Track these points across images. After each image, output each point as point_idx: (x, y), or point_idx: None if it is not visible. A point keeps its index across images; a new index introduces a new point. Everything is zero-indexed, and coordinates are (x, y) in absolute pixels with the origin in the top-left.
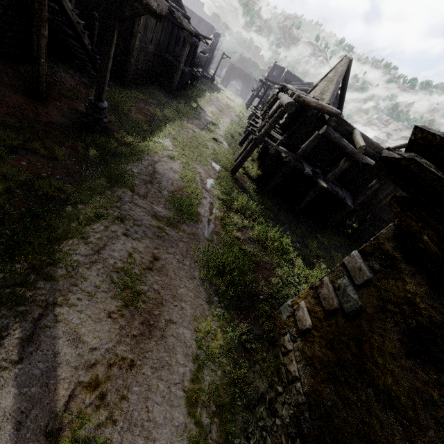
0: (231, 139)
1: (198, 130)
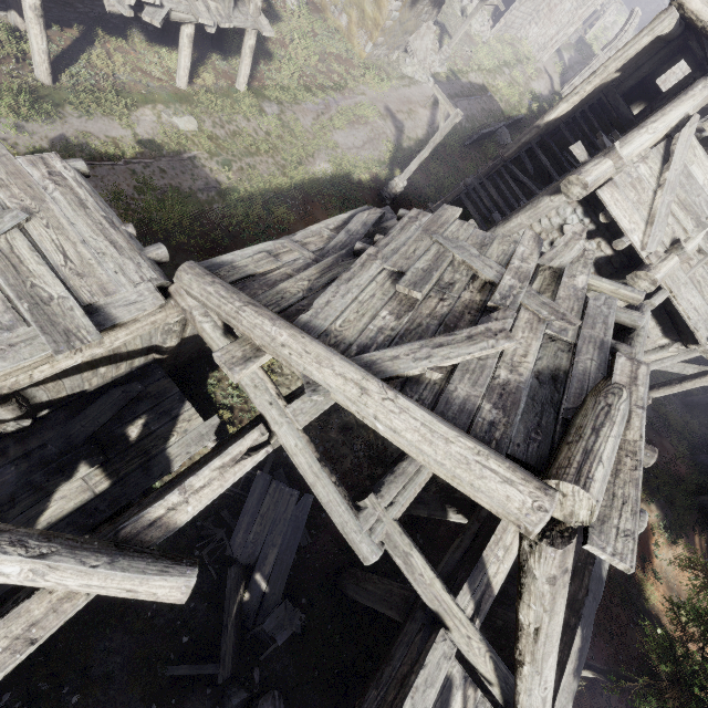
0: (75, 100)
1: (207, 160)
